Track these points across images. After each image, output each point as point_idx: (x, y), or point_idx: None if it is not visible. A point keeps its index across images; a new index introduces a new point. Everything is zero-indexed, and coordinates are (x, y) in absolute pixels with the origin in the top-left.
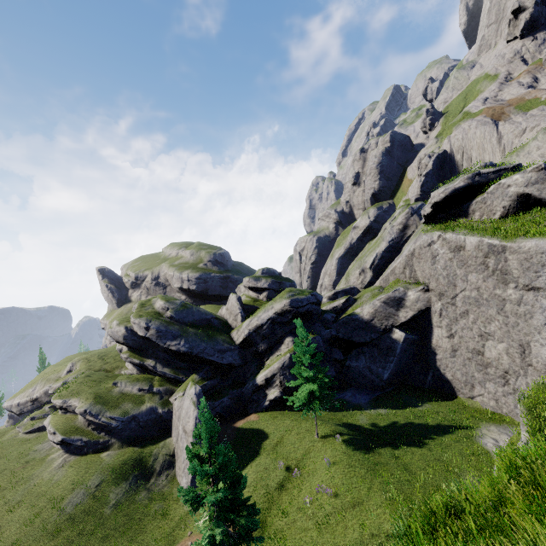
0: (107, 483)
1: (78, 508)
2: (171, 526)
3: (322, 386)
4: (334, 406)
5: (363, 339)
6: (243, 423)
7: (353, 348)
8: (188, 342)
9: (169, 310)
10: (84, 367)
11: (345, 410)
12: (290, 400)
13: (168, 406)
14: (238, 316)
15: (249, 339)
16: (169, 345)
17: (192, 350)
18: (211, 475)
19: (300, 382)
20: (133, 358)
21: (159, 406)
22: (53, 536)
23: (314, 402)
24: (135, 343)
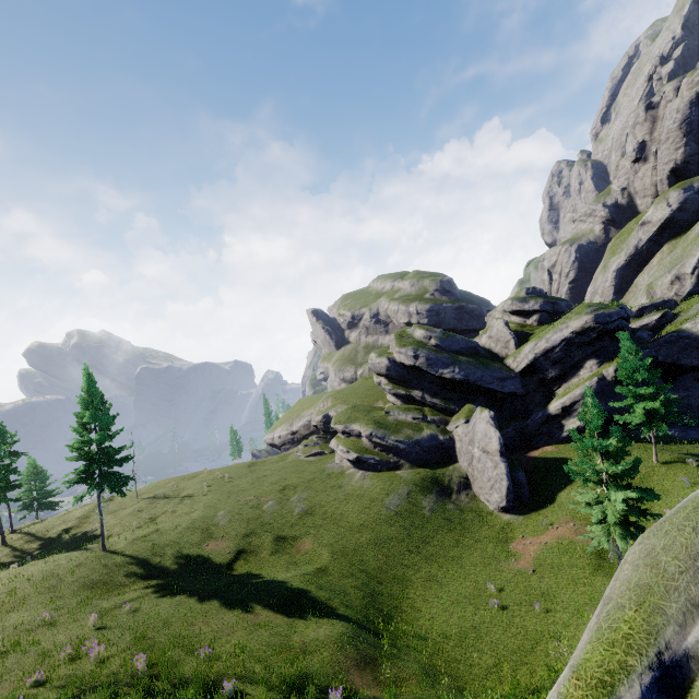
0: (415, 493)
1: (400, 508)
2: (496, 531)
3: (666, 405)
4: (660, 440)
5: (697, 362)
6: (539, 453)
7: (678, 375)
8: (463, 370)
9: (432, 339)
10: (339, 402)
11: (680, 444)
12: (622, 419)
13: (448, 434)
14: (510, 342)
15: (534, 366)
16: (441, 374)
17: (468, 377)
18: (599, 454)
19: (630, 402)
20: (398, 389)
21: (439, 433)
22: (390, 524)
23: (654, 422)
24: (398, 374)
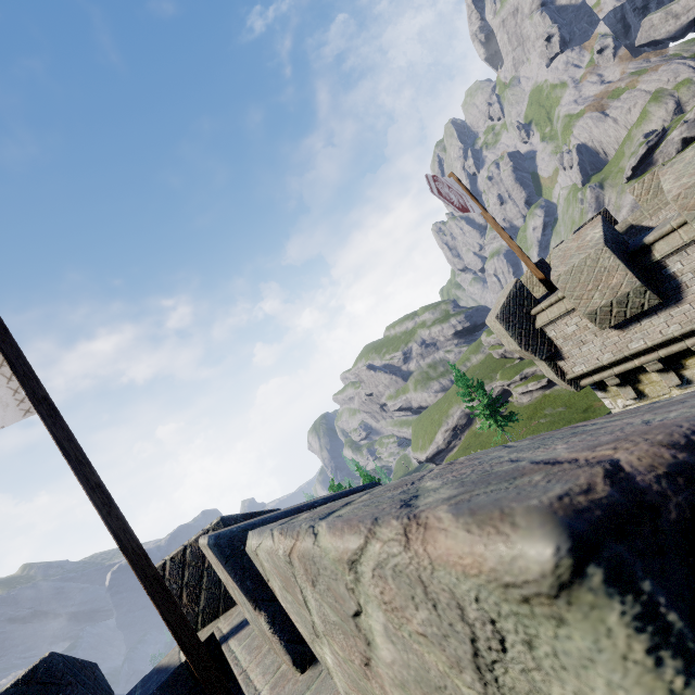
0: None
1: None
2: None
3: None
4: None
5: None
6: None
7: None
8: None
9: None
10: None
11: None
12: None
13: None
14: None
15: None
16: None
17: None
18: None
19: None
20: None
21: None
22: None
23: None
24: None
